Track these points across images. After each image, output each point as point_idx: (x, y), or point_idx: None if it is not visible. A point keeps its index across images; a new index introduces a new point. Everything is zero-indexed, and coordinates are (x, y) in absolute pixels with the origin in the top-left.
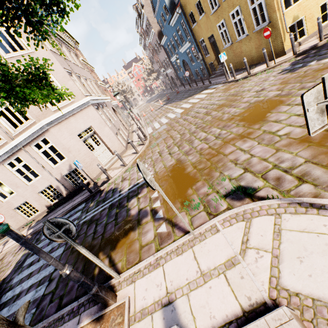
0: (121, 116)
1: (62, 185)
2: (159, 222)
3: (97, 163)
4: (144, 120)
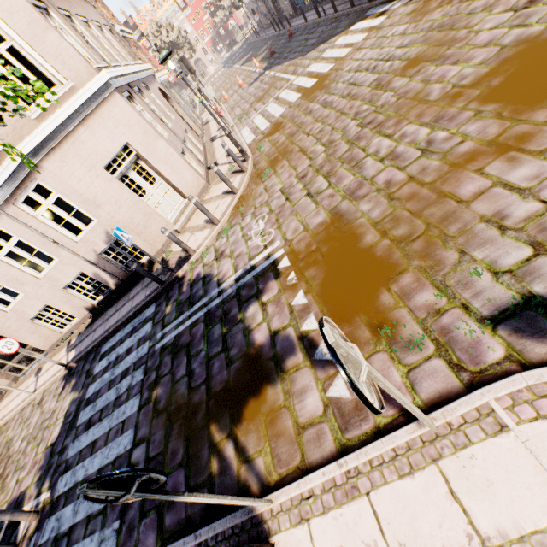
0: (181, 107)
1: (104, 271)
2: (327, 371)
3: (158, 222)
4: (230, 111)
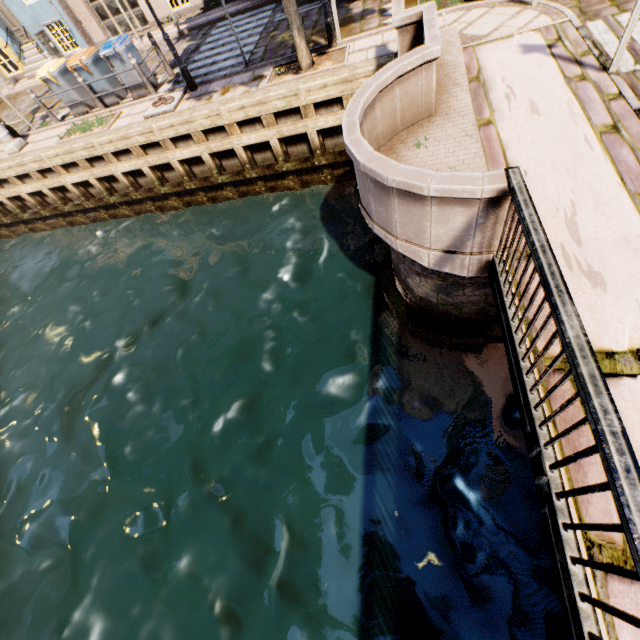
0: None
1: None
2: (387, 17)
3: None
4: None
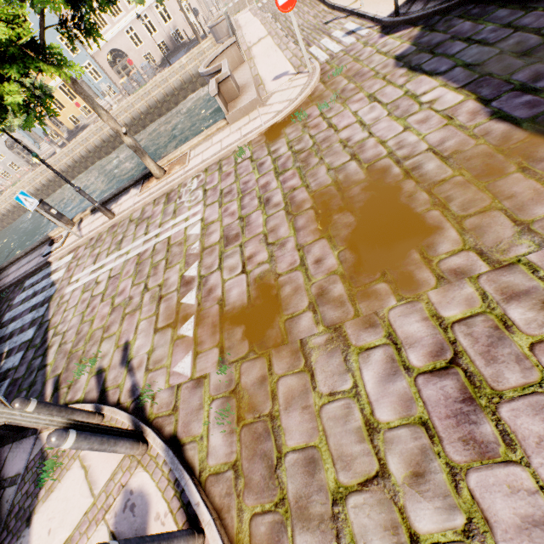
0: None
1: (170, 41)
2: None
3: (190, 28)
4: (224, 5)
